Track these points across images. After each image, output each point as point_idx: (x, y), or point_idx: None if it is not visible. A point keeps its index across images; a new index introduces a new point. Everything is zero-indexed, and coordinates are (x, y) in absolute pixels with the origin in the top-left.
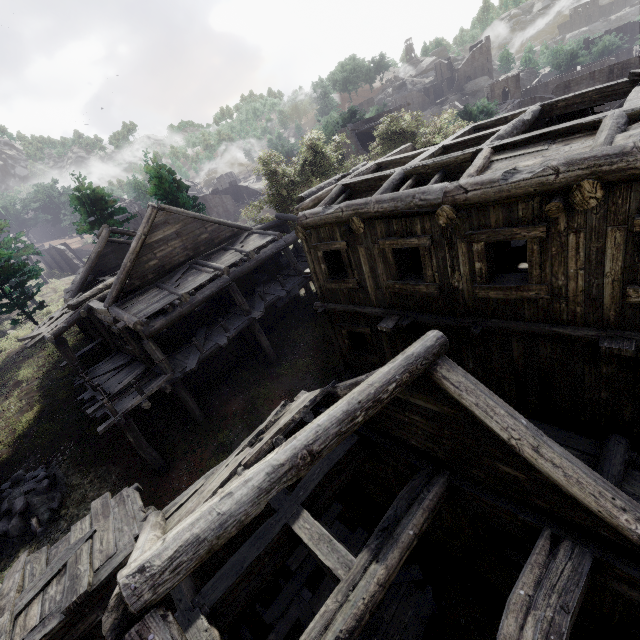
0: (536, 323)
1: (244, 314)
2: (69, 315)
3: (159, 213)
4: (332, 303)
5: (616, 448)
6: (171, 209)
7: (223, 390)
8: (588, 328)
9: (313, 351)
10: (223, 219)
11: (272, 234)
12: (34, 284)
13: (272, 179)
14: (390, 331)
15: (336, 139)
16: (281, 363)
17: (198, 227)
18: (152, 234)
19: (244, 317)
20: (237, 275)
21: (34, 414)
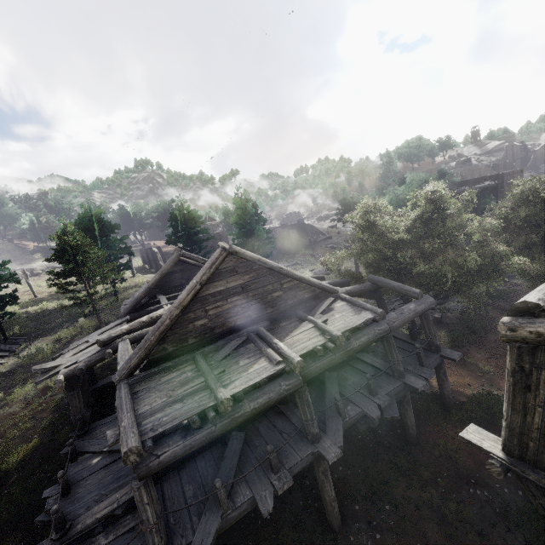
0: None
1: (307, 437)
2: (94, 351)
3: (228, 257)
4: None
5: None
6: (245, 254)
7: None
8: None
9: (411, 539)
10: (285, 250)
11: (370, 309)
12: (125, 275)
13: (366, 230)
14: None
15: (464, 195)
16: (346, 536)
17: (272, 281)
18: (211, 283)
19: (306, 443)
20: (312, 372)
21: (28, 449)
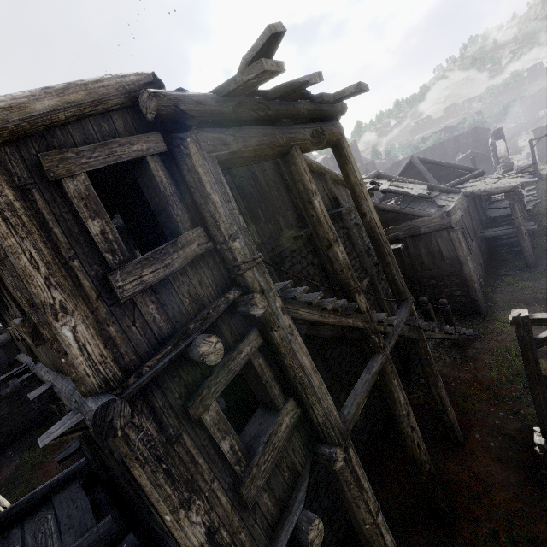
0: (44, 367)
1: None
2: None
3: None
4: (22, 353)
5: (79, 543)
6: None
7: (5, 454)
8: (50, 371)
9: None
10: None
11: None
12: None
13: None
14: (1, 383)
15: None
16: None
17: None
18: None
19: None
20: None
21: None
